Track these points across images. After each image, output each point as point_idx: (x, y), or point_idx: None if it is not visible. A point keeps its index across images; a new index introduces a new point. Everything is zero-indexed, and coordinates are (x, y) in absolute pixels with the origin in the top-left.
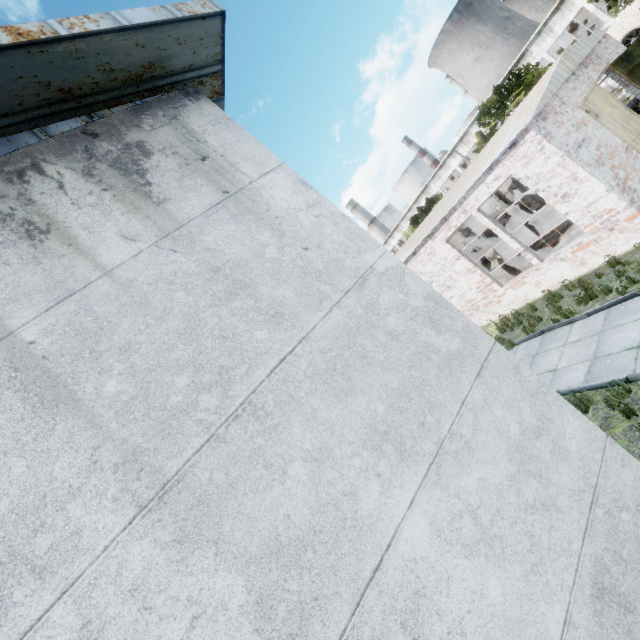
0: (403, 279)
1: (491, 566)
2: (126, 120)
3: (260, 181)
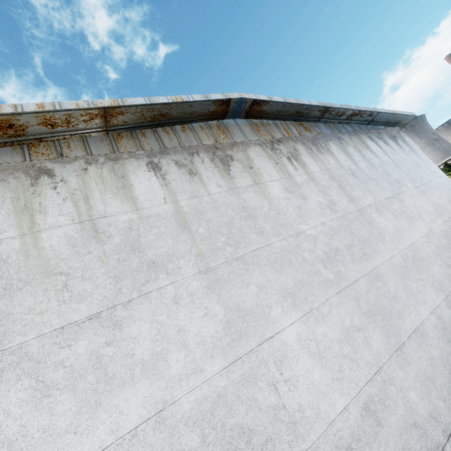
0: (449, 181)
1: None
2: (390, 130)
3: (416, 150)
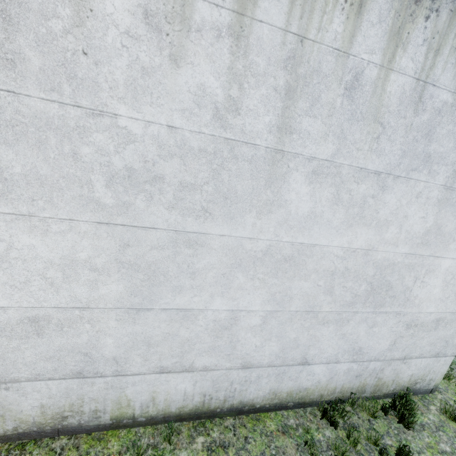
0: None
1: (441, 288)
2: None
3: None
